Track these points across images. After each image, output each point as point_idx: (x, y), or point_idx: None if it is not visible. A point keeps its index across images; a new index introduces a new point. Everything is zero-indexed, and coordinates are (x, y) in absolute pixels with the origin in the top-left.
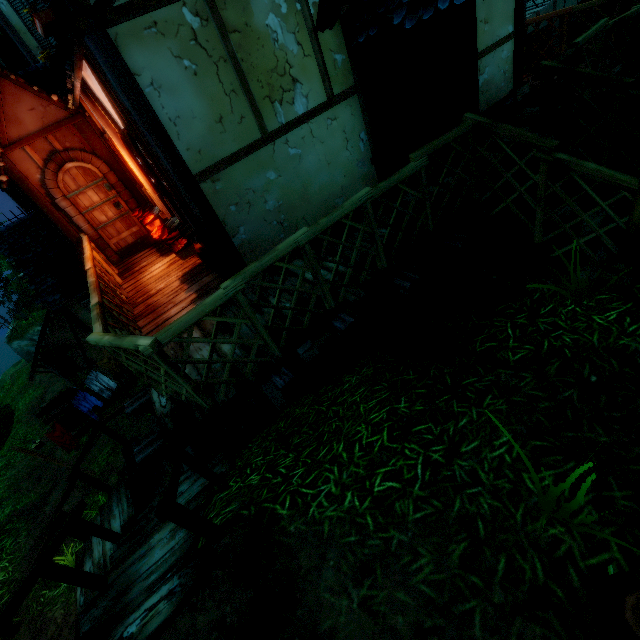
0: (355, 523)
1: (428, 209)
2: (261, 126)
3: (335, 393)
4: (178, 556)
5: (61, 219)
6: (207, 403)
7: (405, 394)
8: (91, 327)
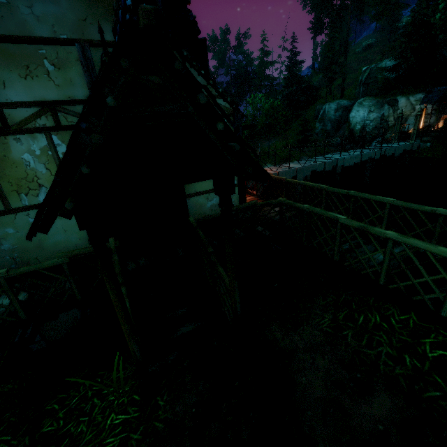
0: None
1: (74, 287)
2: (5, 204)
3: None
4: None
5: None
6: None
7: None
8: None
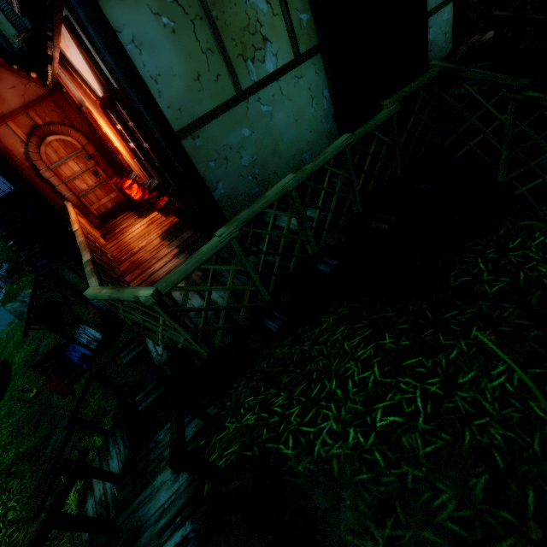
0: (364, 460)
1: (397, 155)
2: (236, 84)
3: (314, 333)
4: (185, 499)
5: (45, 188)
6: (205, 350)
7: (388, 330)
8: (77, 287)
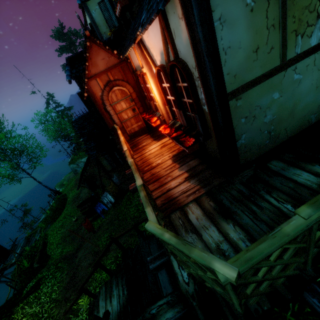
0: None
1: None
2: (283, 55)
3: None
4: None
5: (106, 116)
6: (242, 310)
7: None
8: (106, 168)
